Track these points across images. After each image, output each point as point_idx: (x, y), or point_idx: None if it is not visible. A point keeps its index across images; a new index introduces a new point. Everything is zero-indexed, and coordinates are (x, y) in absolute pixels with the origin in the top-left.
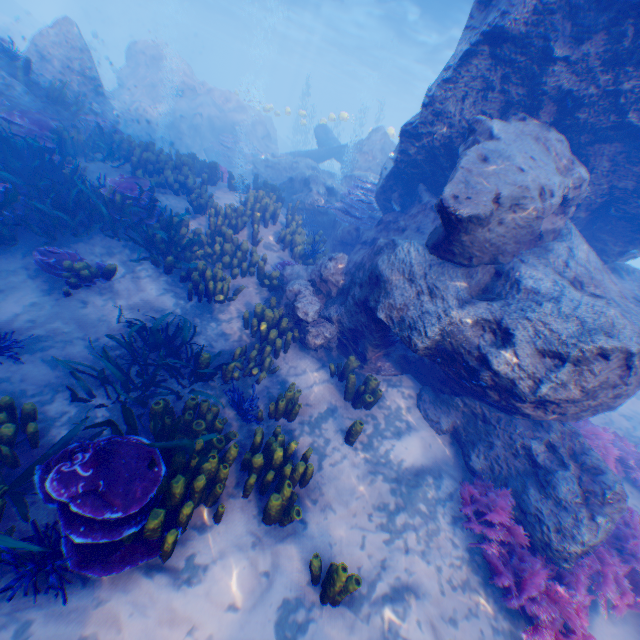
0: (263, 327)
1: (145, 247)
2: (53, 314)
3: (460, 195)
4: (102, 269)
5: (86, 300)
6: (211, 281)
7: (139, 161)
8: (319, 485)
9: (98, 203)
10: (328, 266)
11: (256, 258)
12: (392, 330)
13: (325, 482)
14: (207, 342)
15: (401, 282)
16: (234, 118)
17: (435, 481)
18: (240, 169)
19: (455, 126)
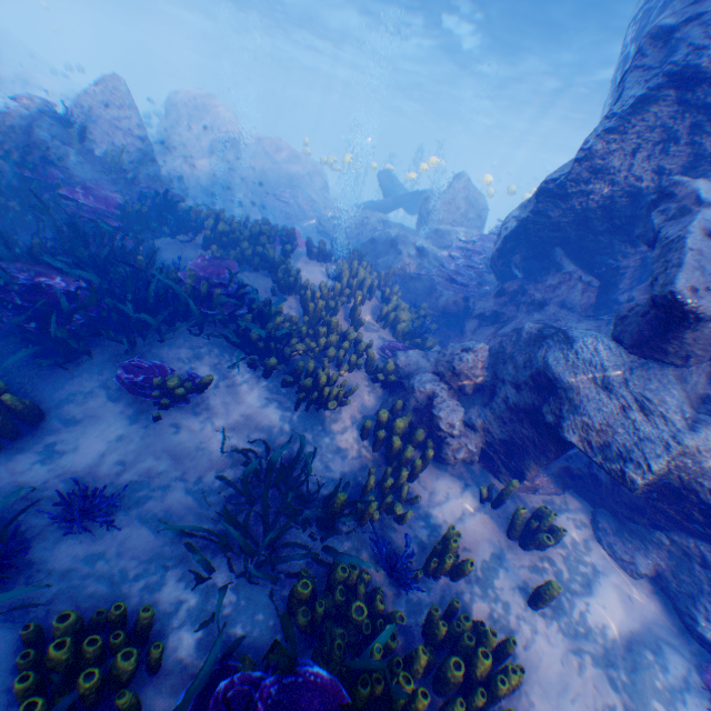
0: (396, 445)
1: (237, 344)
2: (143, 448)
3: (699, 287)
4: (191, 378)
5: (178, 423)
6: (325, 387)
7: (211, 233)
8: (522, 687)
9: (184, 296)
10: (465, 359)
11: (365, 348)
12: (591, 458)
13: (527, 680)
14: (325, 466)
15: (593, 391)
16: (288, 168)
17: (660, 661)
18: (299, 225)
19: (619, 183)
